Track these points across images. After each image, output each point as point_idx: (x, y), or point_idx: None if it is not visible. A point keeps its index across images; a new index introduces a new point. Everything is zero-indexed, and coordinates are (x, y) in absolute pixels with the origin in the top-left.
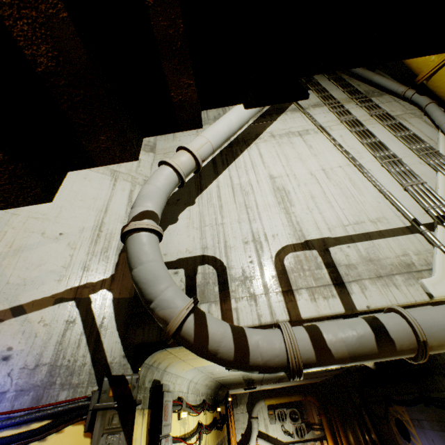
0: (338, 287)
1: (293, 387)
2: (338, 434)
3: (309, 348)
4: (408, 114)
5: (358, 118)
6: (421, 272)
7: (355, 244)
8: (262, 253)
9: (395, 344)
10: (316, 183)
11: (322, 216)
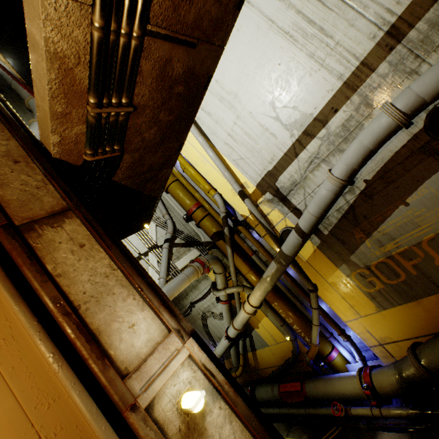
0: None
1: None
2: None
3: None
4: None
5: None
6: None
7: None
8: None
9: None
10: None
11: None
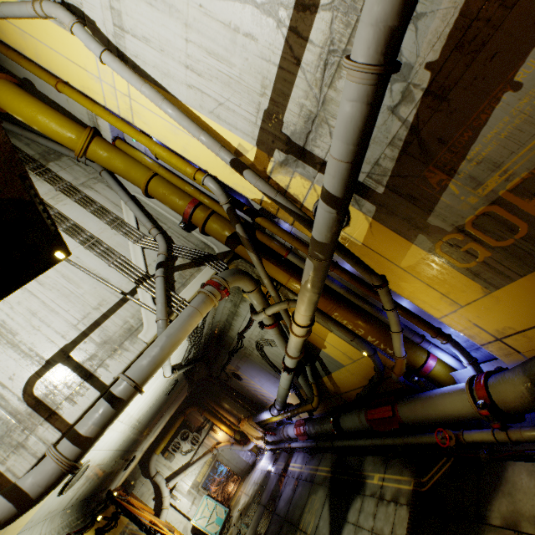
0: (90, 380)
1: (173, 417)
2: (218, 413)
3: (74, 448)
4: (92, 179)
5: (45, 196)
6: (138, 329)
7: (90, 336)
8: (7, 403)
9: (124, 398)
10: (31, 296)
11: (52, 328)
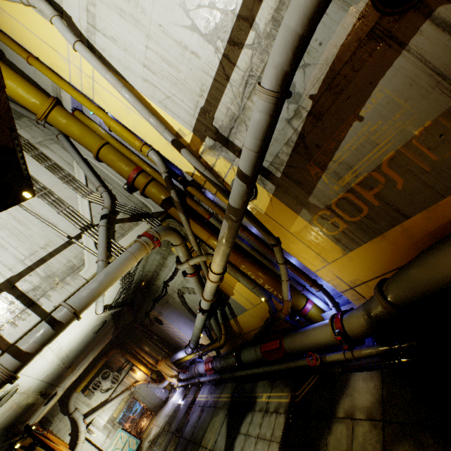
0: (32, 307)
1: (96, 358)
2: (139, 355)
3: (14, 361)
4: (49, 140)
5: None
6: (80, 268)
7: (35, 271)
8: None
9: (63, 322)
10: None
11: (0, 261)
